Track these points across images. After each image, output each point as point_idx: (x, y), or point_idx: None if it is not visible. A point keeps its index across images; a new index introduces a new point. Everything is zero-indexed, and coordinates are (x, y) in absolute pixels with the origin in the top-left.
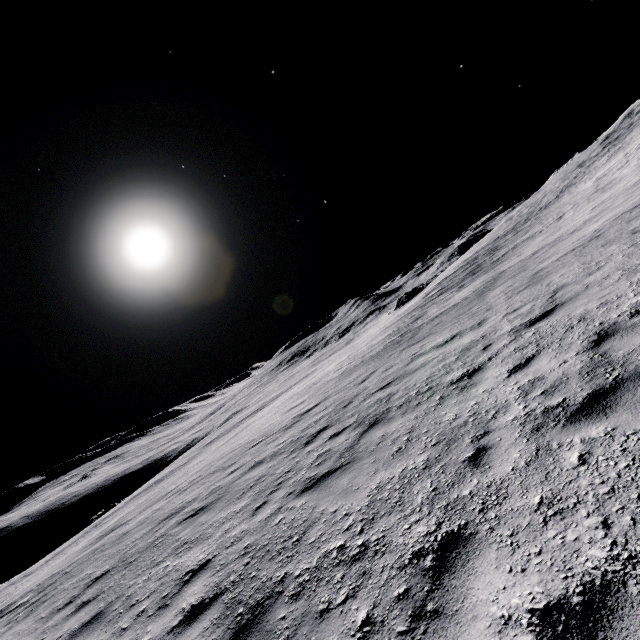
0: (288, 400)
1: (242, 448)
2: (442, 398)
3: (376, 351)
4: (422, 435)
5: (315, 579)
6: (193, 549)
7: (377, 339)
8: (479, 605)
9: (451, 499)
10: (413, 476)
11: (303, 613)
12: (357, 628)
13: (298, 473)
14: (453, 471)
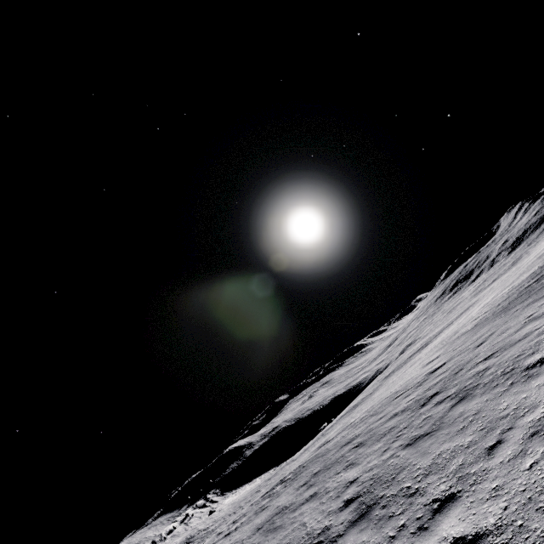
0: (433, 348)
1: (390, 397)
2: (511, 384)
3: (509, 300)
4: (480, 419)
5: (393, 500)
6: (353, 469)
7: (521, 278)
8: (440, 530)
9: (464, 473)
10: (457, 451)
11: (383, 515)
12: (398, 526)
13: (409, 430)
14: (476, 454)
